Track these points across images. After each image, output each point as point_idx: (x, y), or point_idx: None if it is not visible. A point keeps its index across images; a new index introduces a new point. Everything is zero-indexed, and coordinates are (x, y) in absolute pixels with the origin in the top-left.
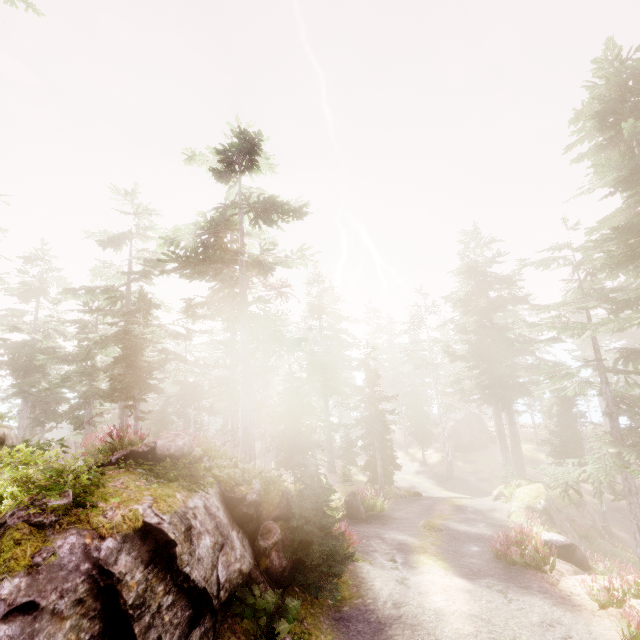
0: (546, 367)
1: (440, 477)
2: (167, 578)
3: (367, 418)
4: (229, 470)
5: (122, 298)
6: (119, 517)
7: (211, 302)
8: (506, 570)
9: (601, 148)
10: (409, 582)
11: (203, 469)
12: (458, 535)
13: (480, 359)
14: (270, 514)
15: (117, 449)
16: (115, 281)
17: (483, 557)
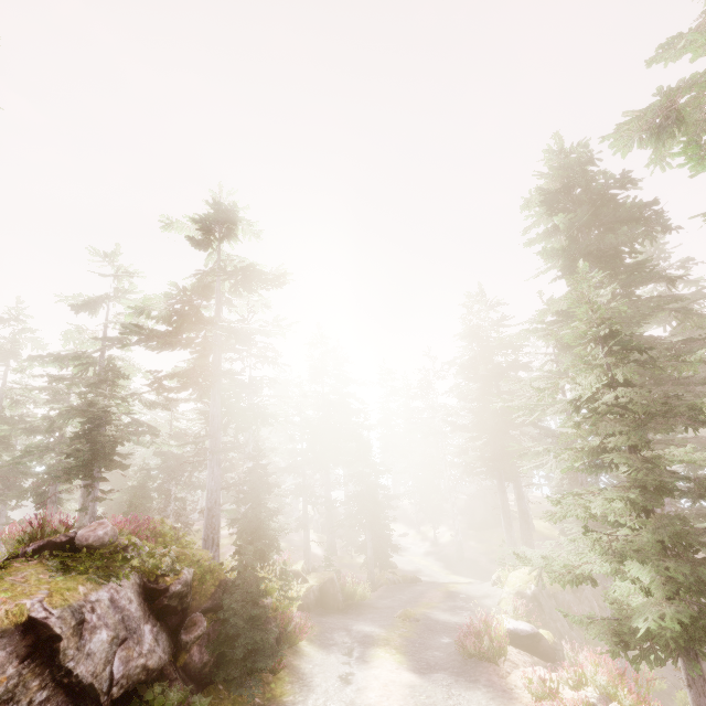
0: (515, 444)
1: (450, 559)
2: (45, 673)
3: (357, 495)
4: (154, 560)
5: (95, 365)
6: (2, 612)
7: (181, 373)
8: (463, 663)
9: (550, 234)
10: (353, 678)
11: (123, 559)
12: (435, 625)
13: (483, 429)
14: (200, 606)
15: (39, 539)
16: (89, 346)
17: (448, 649)
